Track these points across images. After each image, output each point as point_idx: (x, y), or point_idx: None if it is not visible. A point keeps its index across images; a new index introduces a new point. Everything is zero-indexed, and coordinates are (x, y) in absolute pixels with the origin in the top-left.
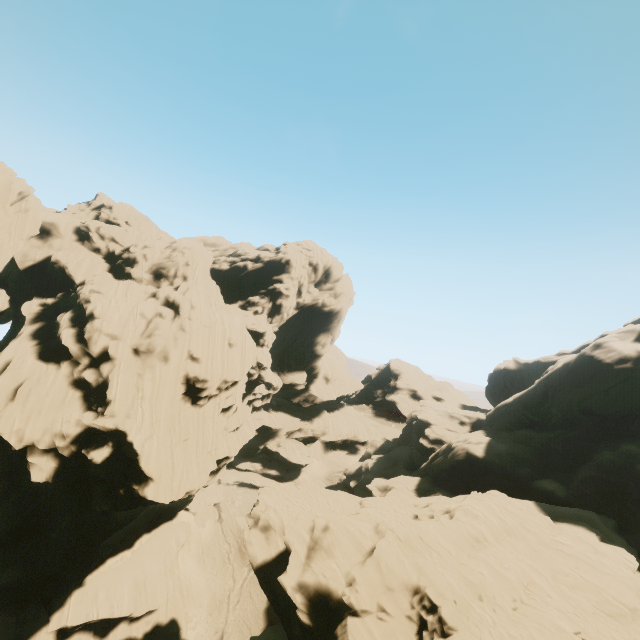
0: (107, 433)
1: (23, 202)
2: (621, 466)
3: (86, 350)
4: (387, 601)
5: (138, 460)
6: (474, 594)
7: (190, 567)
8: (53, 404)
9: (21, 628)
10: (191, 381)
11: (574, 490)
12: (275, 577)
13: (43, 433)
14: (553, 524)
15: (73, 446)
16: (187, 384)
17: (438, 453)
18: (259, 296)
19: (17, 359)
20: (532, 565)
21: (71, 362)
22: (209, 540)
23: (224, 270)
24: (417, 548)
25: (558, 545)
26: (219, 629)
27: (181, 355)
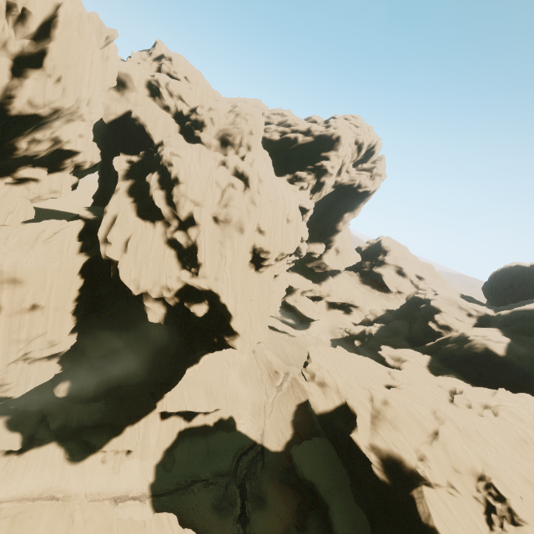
0: (201, 292)
1: (105, 48)
2: None
3: (175, 213)
4: (455, 481)
5: (230, 320)
6: (533, 492)
7: (236, 381)
8: (156, 259)
9: (140, 409)
10: (257, 251)
11: None
12: (336, 426)
13: (153, 284)
14: None
15: (176, 298)
16: (253, 253)
17: (447, 338)
18: (306, 172)
19: (122, 214)
20: None
21: (163, 222)
22: (247, 364)
23: (275, 140)
24: (475, 440)
25: None
26: (260, 427)
27: (252, 228)
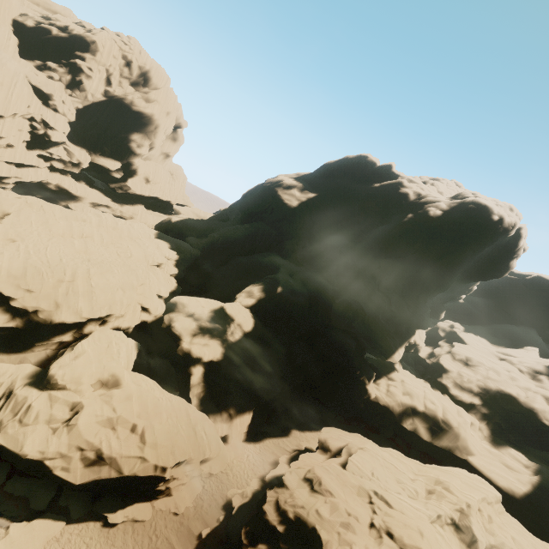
0: None
1: None
2: (225, 232)
3: None
4: None
5: None
6: (43, 225)
7: None
8: None
9: None
10: None
11: (200, 241)
12: None
13: None
14: (152, 237)
15: None
16: None
17: None
18: (58, 64)
19: None
20: (102, 234)
21: None
22: None
23: (28, 26)
24: (34, 207)
25: (137, 239)
26: None
27: None
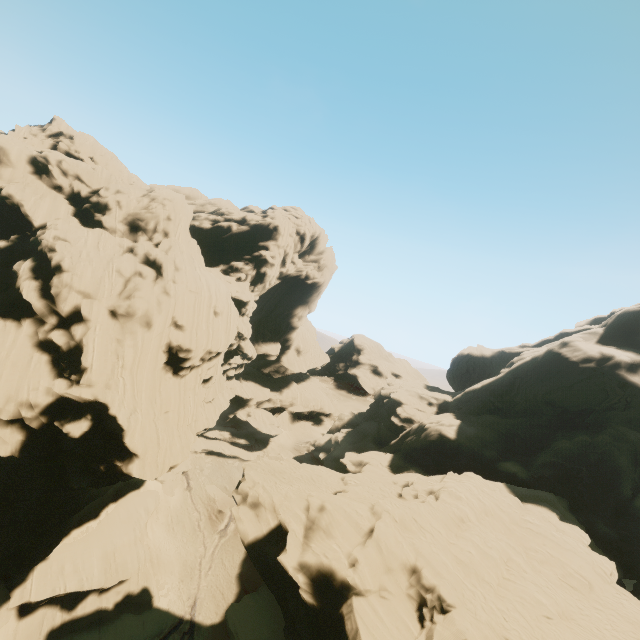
0: (84, 404)
1: None
2: (577, 454)
3: (53, 308)
4: (388, 580)
5: (123, 436)
6: (465, 572)
7: (159, 535)
8: (15, 368)
9: None
10: (174, 350)
11: (534, 473)
12: (268, 554)
13: (5, 401)
14: (521, 505)
15: (43, 417)
16: (169, 353)
17: (409, 432)
18: (243, 262)
19: None
20: (509, 543)
21: (34, 320)
22: (178, 508)
23: (205, 229)
24: (412, 529)
25: (528, 524)
26: (192, 595)
27: (165, 321)
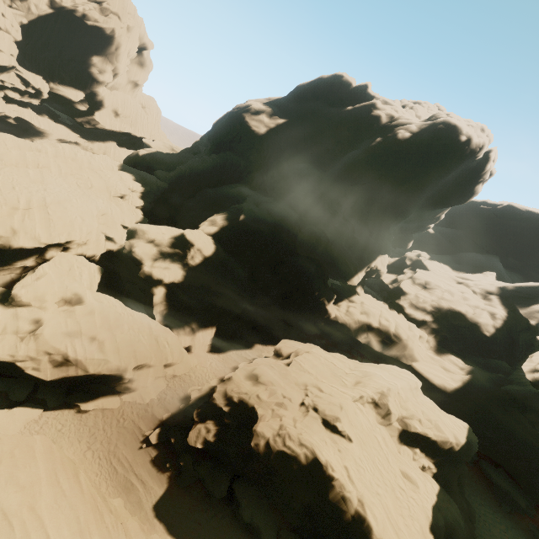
0: None
1: None
2: (192, 163)
3: None
4: None
5: None
6: None
7: None
8: None
9: None
10: None
11: (168, 175)
12: None
13: None
14: (115, 169)
15: None
16: None
17: None
18: None
19: None
20: (60, 165)
21: None
22: None
23: None
24: None
25: (99, 171)
26: None
27: None
